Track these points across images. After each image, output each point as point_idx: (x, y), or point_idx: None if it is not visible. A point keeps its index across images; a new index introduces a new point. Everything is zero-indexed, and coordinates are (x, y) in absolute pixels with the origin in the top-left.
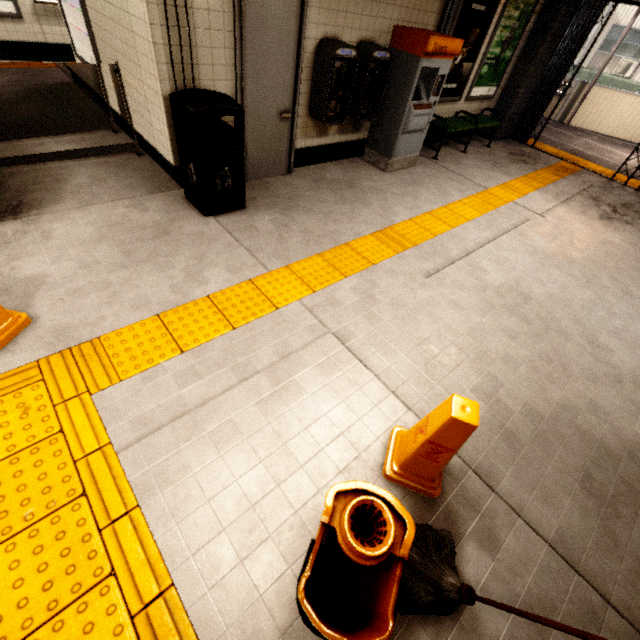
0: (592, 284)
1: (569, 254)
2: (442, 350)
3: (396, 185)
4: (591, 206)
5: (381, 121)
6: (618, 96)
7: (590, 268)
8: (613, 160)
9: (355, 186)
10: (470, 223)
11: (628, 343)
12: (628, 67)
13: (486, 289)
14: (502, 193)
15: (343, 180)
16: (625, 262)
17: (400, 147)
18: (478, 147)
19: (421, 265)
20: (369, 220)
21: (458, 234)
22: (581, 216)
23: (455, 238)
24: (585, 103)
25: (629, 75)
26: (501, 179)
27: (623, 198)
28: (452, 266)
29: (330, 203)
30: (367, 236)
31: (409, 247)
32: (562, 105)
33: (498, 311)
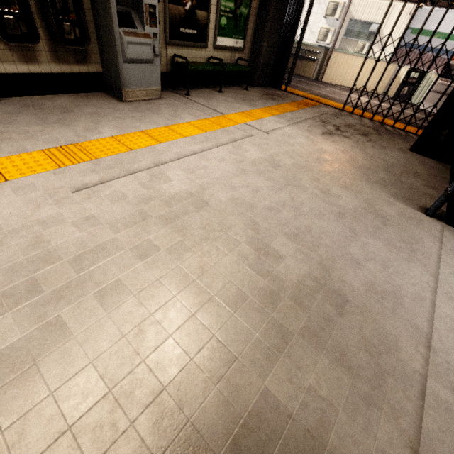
0: (290, 186)
1: (279, 161)
2: (0, 290)
3: (125, 111)
4: (318, 126)
5: (105, 52)
6: (351, 58)
7: (295, 172)
8: (348, 100)
9: (72, 111)
10: (185, 139)
11: (306, 245)
12: (363, 47)
13: (153, 199)
14: (238, 117)
15: (63, 107)
16: (333, 165)
17: (130, 77)
18: (237, 90)
19: (82, 178)
20: (56, 138)
21: (162, 148)
22: (306, 133)
23: (155, 151)
24: (330, 65)
25: (365, 52)
26: (244, 108)
27: (348, 121)
28: (126, 177)
29: (19, 124)
30: (33, 152)
31: (83, 161)
32: (315, 67)
33: (150, 223)
